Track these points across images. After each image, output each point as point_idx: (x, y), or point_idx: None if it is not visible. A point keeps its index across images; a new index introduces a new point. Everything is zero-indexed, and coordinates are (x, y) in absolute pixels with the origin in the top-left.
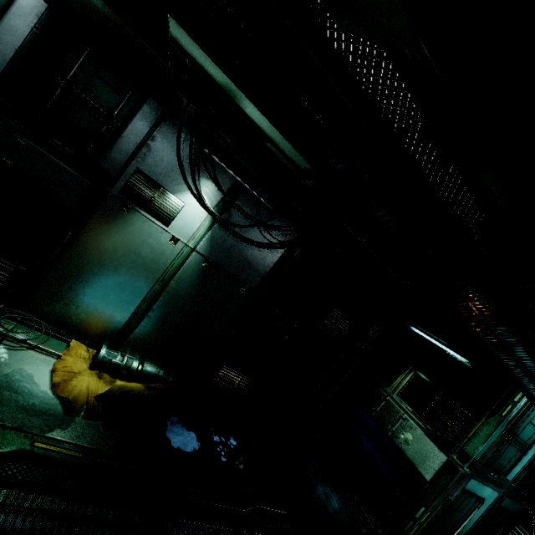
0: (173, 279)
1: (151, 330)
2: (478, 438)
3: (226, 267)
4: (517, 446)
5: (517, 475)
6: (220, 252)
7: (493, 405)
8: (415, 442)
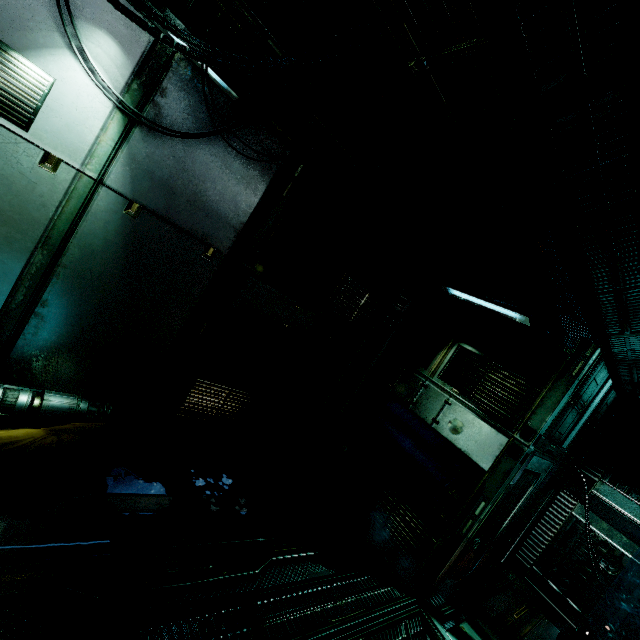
0: (69, 242)
1: (50, 339)
2: (545, 408)
3: (171, 215)
4: (577, 409)
5: (571, 440)
6: (152, 187)
7: (561, 366)
8: (466, 429)
